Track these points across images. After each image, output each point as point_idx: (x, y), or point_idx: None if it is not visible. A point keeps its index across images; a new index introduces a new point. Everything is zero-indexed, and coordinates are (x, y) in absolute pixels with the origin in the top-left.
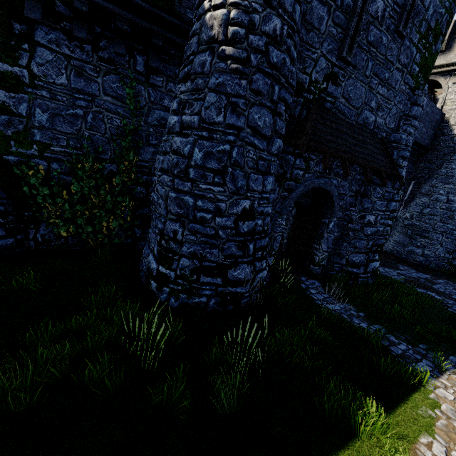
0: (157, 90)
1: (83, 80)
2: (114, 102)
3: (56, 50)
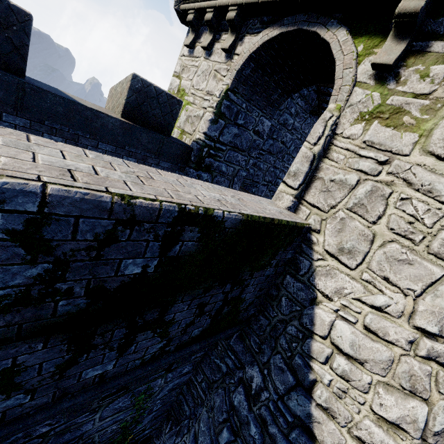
0: (178, 368)
1: (67, 433)
2: (113, 417)
3: (23, 441)
